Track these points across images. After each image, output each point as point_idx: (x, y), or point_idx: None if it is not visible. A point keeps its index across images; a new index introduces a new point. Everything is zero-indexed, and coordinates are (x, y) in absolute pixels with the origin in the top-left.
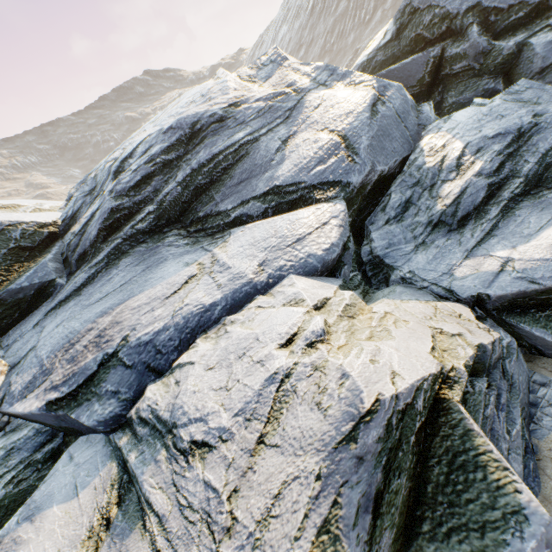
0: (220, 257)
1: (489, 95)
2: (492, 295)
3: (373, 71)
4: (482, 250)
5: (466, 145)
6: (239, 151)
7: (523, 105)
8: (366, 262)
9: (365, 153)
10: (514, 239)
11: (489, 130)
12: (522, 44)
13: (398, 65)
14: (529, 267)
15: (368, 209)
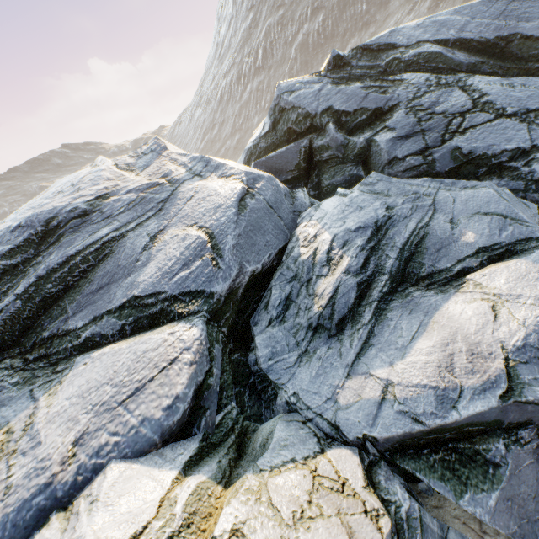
0: (38, 417)
1: (355, 179)
2: (379, 437)
3: (259, 154)
4: (362, 365)
5: (333, 237)
6: (102, 249)
7: (377, 197)
8: (254, 372)
9: (230, 254)
10: (390, 351)
11: (351, 223)
12: (369, 140)
13: (276, 153)
14: (409, 396)
15: (251, 306)
